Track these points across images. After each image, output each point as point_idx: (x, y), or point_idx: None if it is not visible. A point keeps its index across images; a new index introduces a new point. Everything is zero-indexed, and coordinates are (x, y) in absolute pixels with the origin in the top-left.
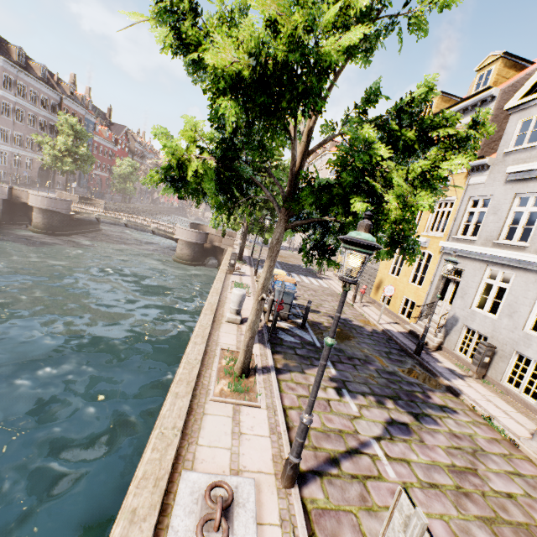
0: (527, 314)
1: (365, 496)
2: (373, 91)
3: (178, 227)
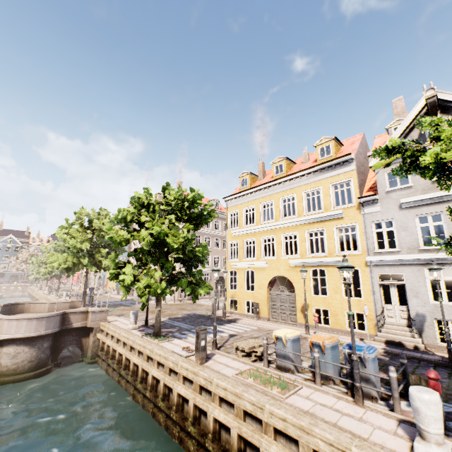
0: None
1: None
2: None
3: (5, 319)
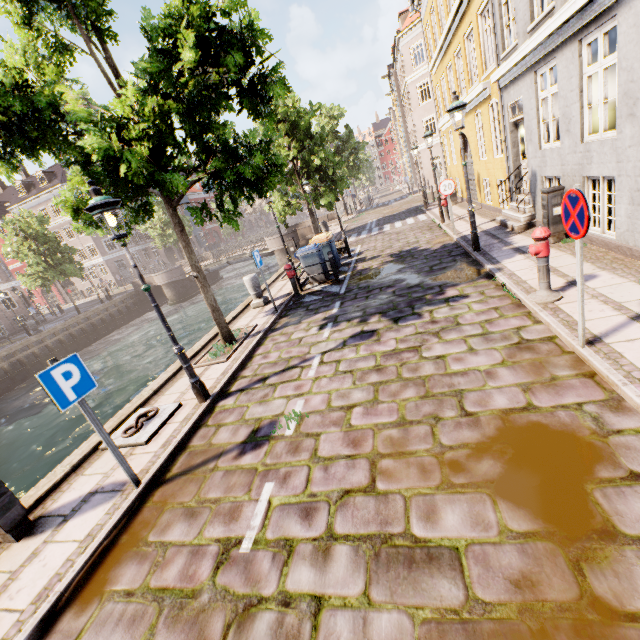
0: (578, 114)
1: (269, 394)
2: (145, 30)
3: (266, 241)
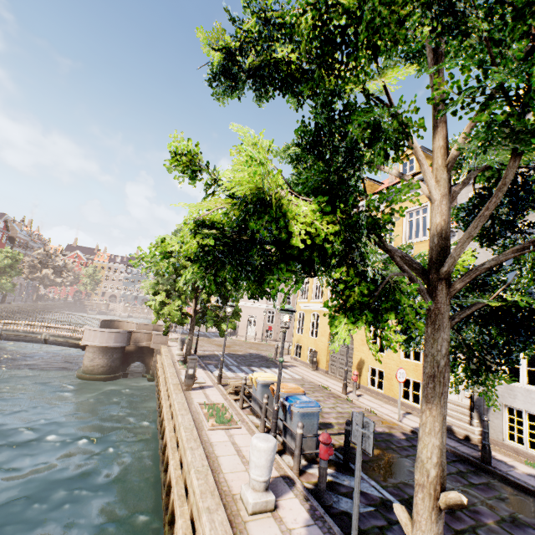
0: None
1: None
2: None
3: (87, 329)
